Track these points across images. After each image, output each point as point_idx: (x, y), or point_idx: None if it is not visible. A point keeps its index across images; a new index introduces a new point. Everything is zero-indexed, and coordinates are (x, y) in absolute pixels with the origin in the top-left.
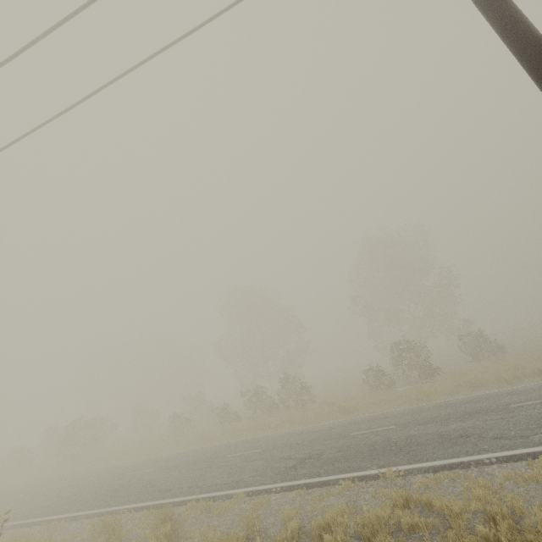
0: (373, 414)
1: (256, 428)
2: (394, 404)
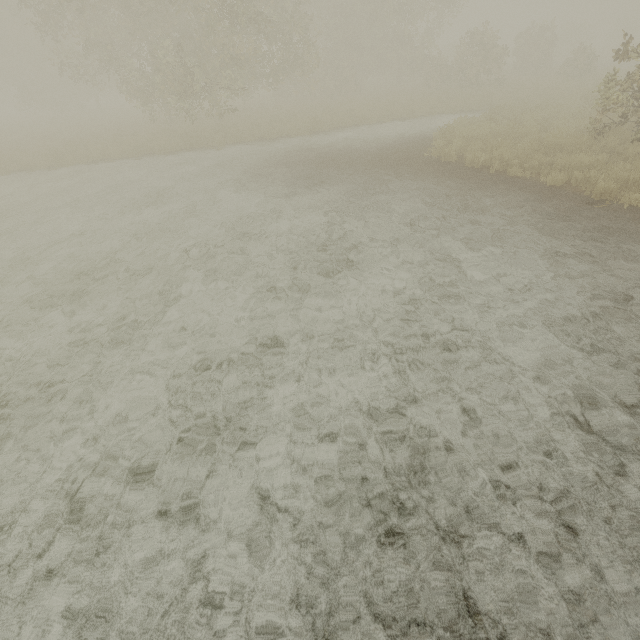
0: None
1: None
2: None
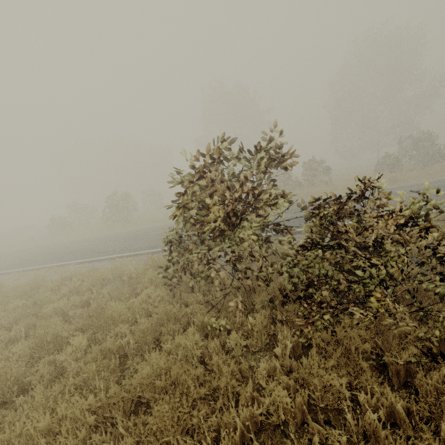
0: (444, 177)
1: (304, 195)
2: (442, 174)
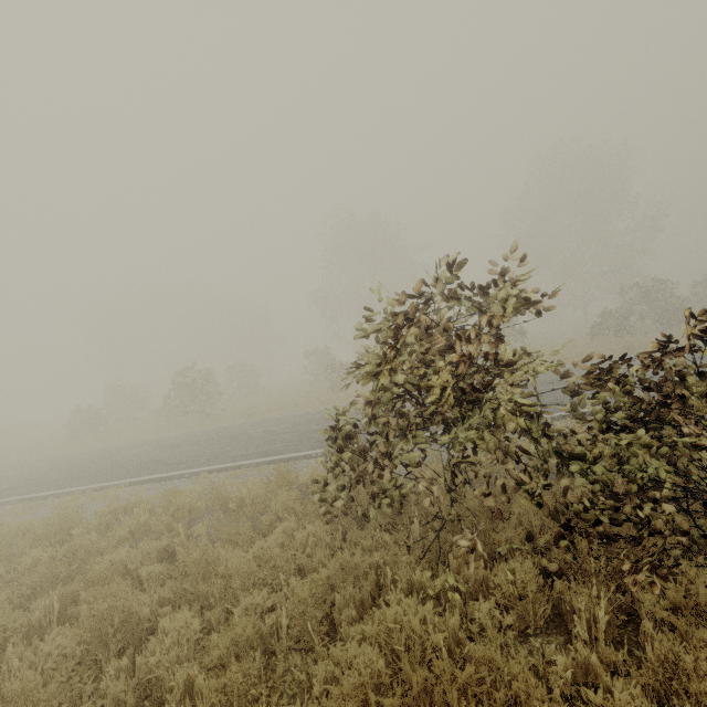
0: None
1: None
2: None
